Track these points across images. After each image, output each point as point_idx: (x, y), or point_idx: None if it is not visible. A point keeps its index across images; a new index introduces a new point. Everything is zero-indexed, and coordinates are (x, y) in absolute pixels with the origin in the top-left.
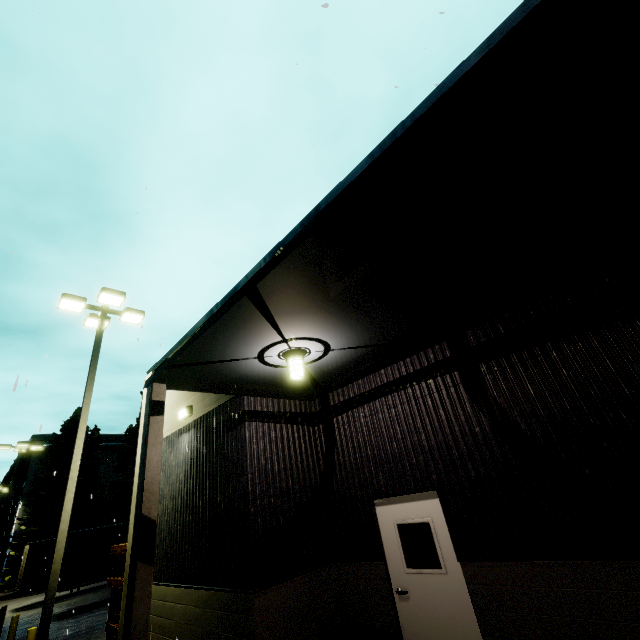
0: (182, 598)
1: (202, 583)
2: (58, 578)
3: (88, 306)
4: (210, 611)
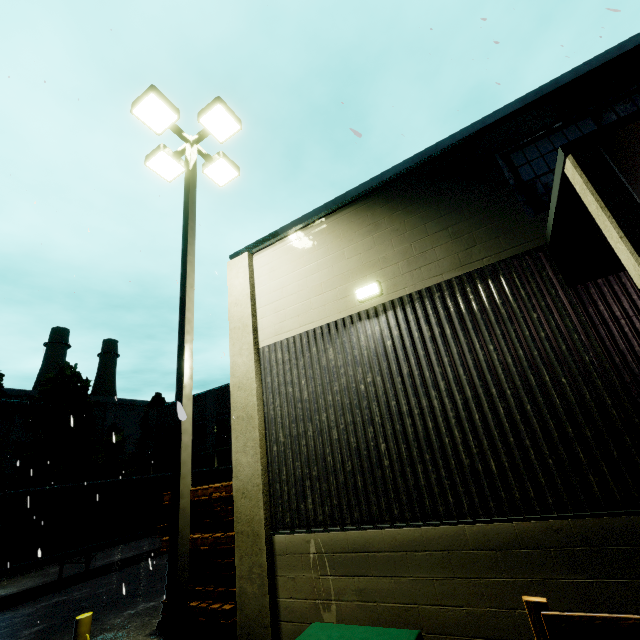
0: (429, 542)
1: (493, 514)
2: (188, 522)
3: (175, 126)
4: (537, 551)
